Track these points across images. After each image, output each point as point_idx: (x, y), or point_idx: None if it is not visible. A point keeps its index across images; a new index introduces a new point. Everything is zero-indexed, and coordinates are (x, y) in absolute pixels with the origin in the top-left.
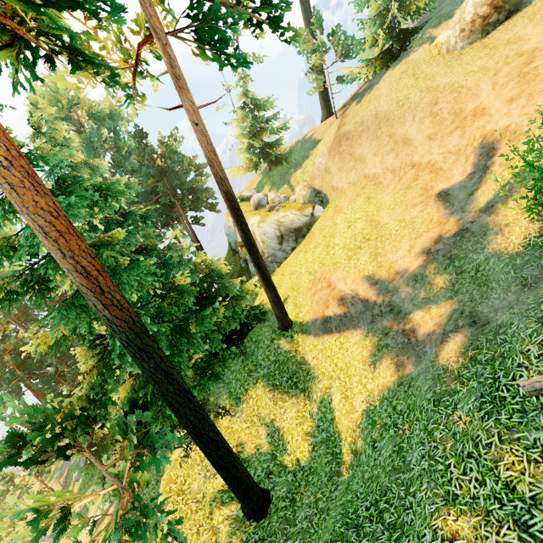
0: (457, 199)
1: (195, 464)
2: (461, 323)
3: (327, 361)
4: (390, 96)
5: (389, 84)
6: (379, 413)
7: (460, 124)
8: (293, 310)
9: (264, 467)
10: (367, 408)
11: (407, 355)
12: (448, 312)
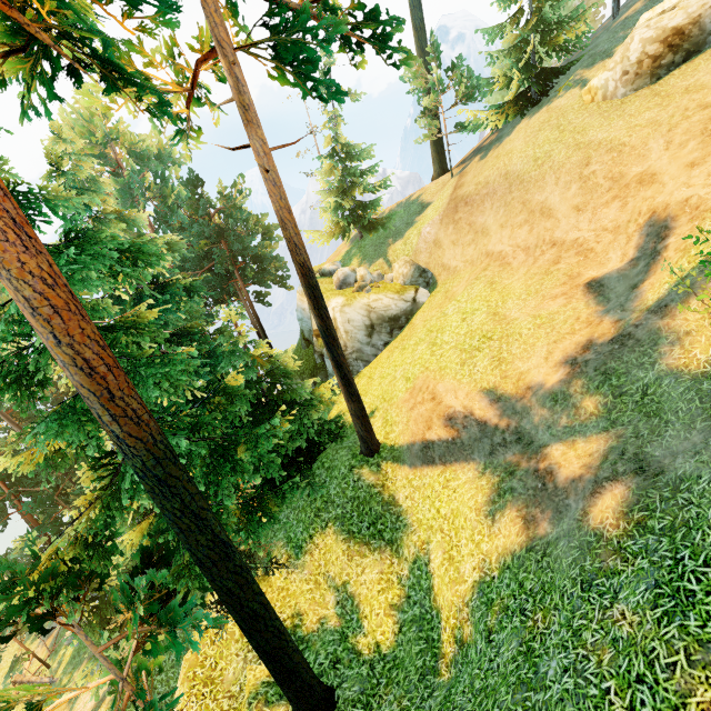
0: (614, 293)
1: (232, 640)
2: (622, 469)
3: (425, 504)
4: (526, 151)
5: (524, 136)
6: (498, 589)
7: (620, 193)
8: (381, 428)
9: (329, 651)
10: (481, 579)
11: (541, 508)
12: (602, 450)
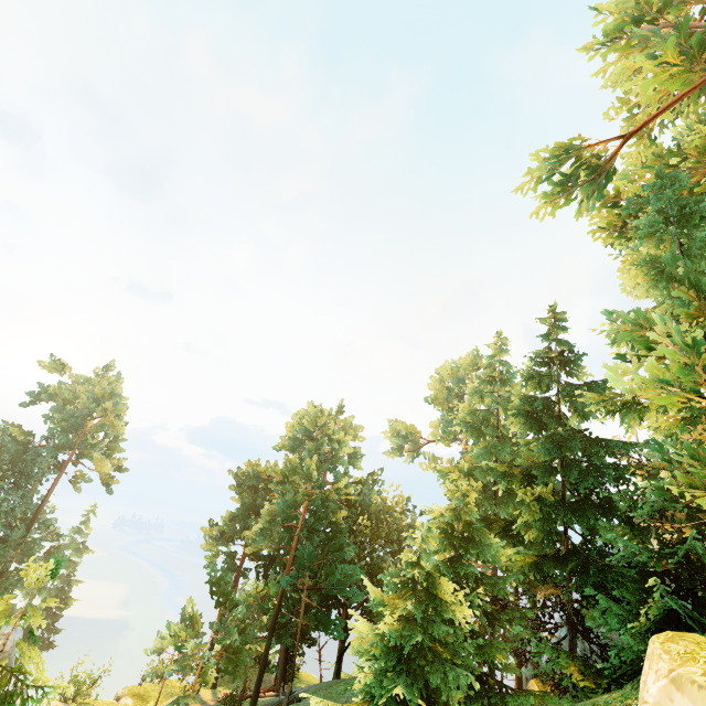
0: None
1: None
2: None
3: None
4: None
5: None
6: None
7: None
8: None
9: None
10: None
11: None
12: None
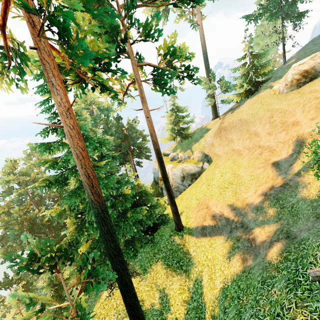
0: (283, 167)
1: (112, 308)
2: (281, 236)
3: (201, 254)
4: (248, 111)
5: (248, 105)
6: (230, 290)
7: (285, 128)
8: (185, 220)
9: (154, 319)
10: (223, 286)
11: (249, 254)
12: (274, 230)
